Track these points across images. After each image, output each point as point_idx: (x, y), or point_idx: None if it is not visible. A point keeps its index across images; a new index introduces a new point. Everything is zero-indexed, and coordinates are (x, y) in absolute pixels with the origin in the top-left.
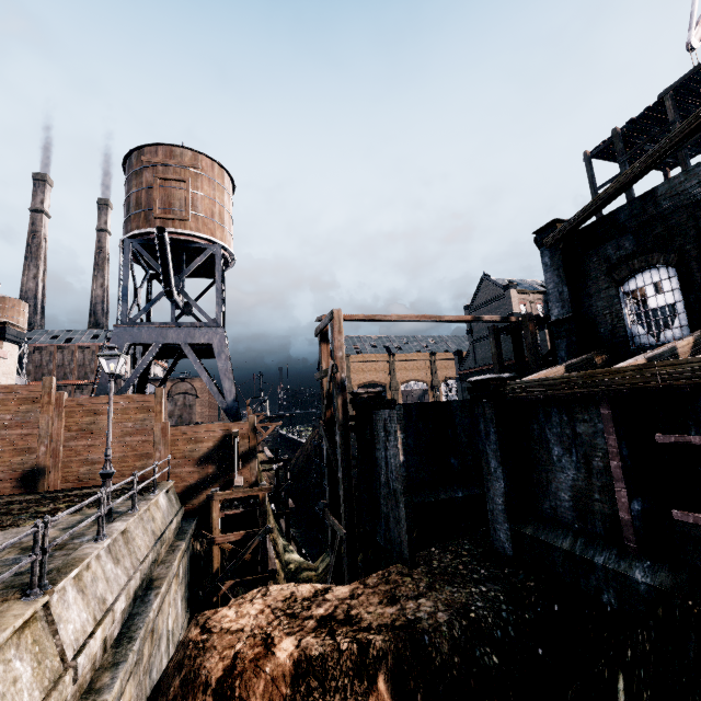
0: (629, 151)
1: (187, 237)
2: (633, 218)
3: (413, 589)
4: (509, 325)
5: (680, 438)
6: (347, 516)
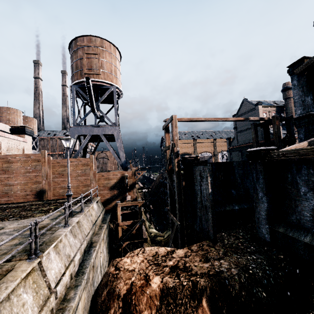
0: None
1: (100, 82)
2: None
3: (216, 255)
4: (263, 122)
5: None
6: (180, 216)
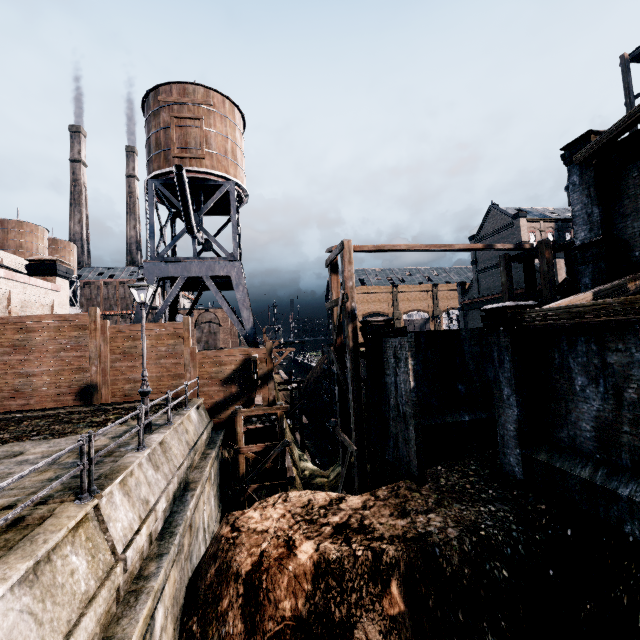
0: None
1: (204, 175)
2: None
3: (422, 504)
4: (522, 253)
5: None
6: (357, 434)
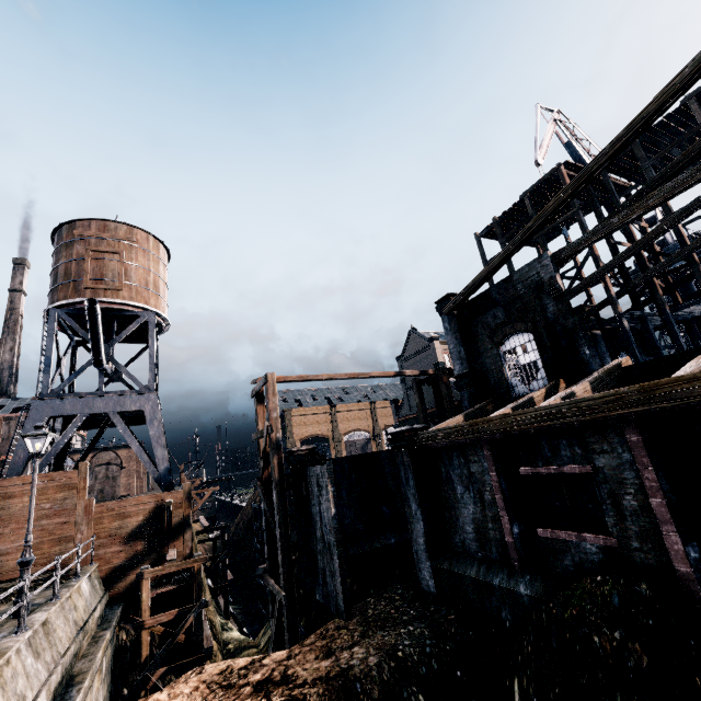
0: (506, 235)
1: (120, 305)
2: (501, 295)
3: (348, 640)
4: (429, 378)
5: (534, 470)
6: (286, 577)
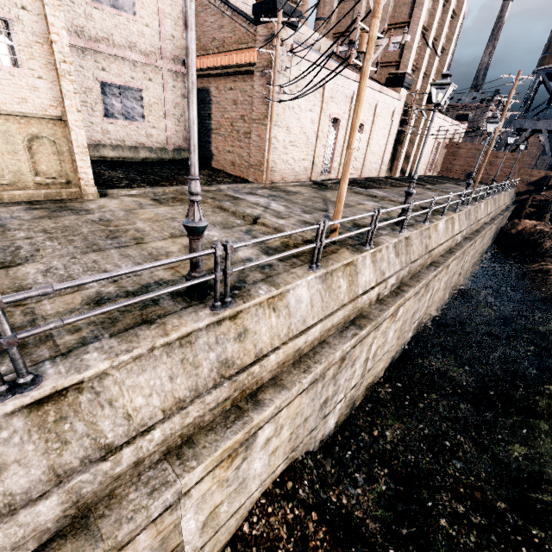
0: None
1: None
2: None
3: None
4: None
5: None
6: None
